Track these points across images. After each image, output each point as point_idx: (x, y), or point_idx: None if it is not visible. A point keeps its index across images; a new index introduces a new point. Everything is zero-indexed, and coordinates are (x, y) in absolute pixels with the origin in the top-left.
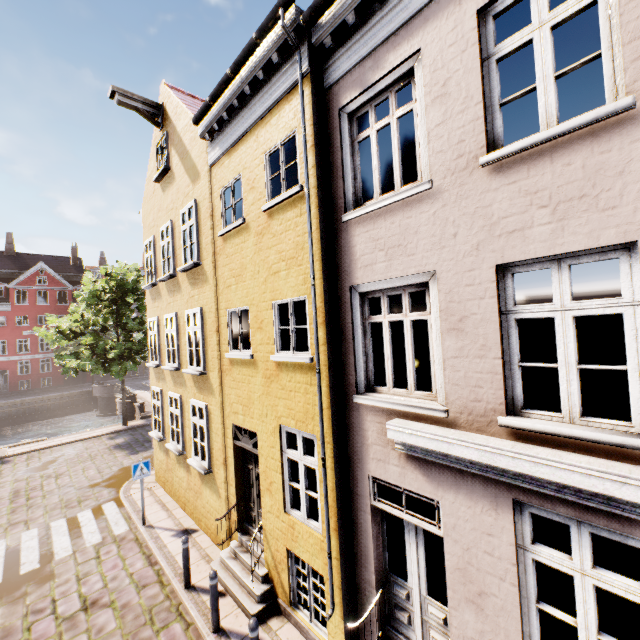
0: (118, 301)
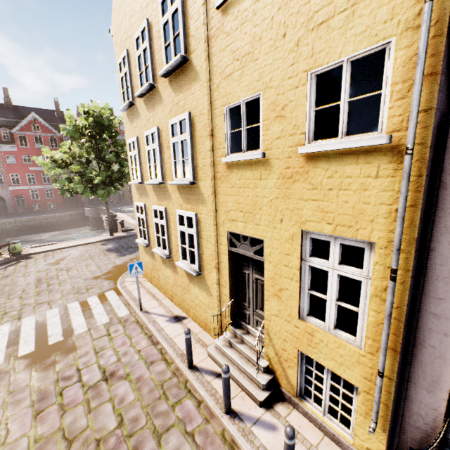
0: (96, 137)
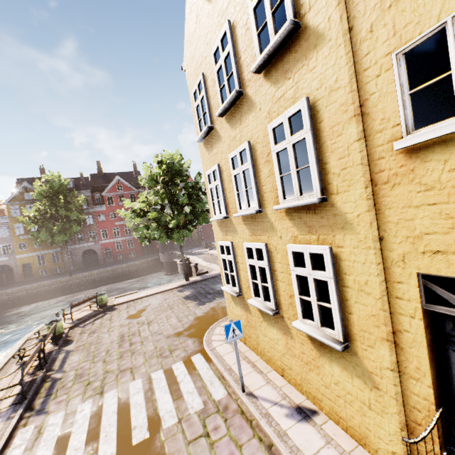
0: (169, 182)
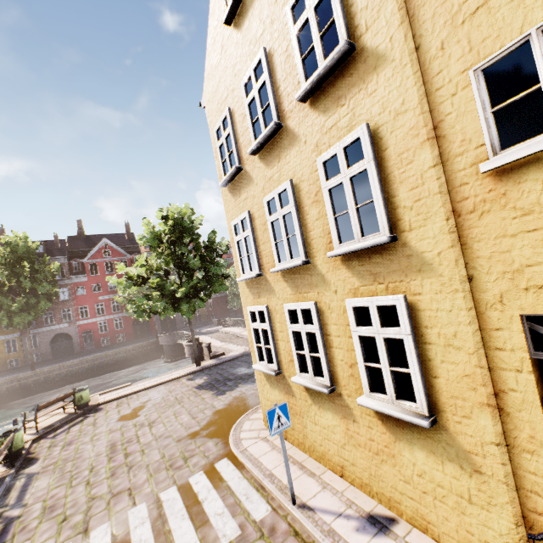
0: (176, 242)
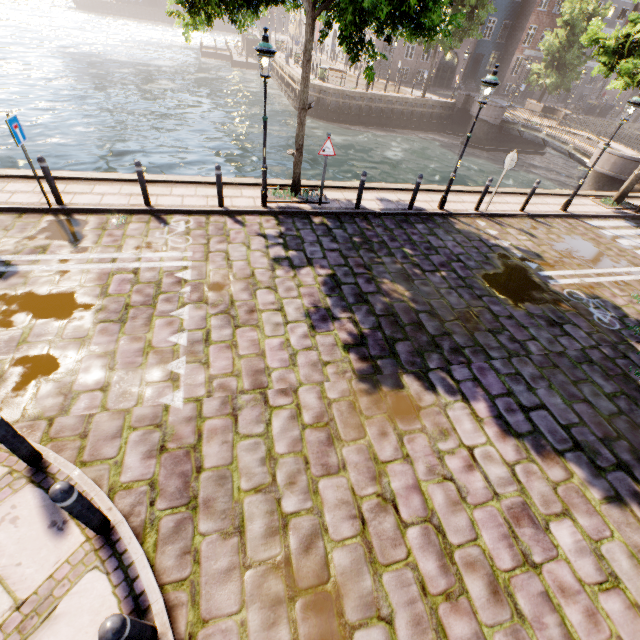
0: None
